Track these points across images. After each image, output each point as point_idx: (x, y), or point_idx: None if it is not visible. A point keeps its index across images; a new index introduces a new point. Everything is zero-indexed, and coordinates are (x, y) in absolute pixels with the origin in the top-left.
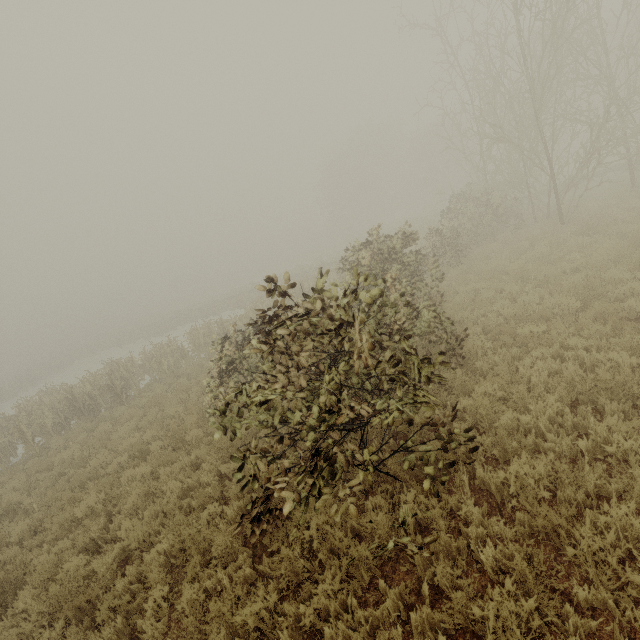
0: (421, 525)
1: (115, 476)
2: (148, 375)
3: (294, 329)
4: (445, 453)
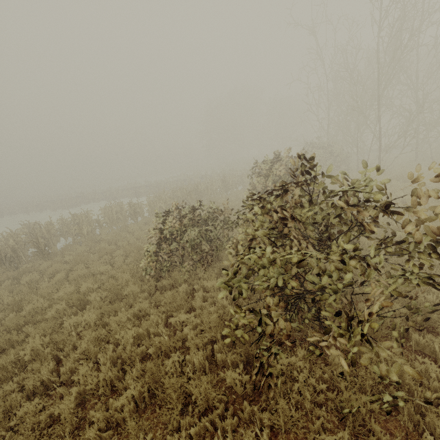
0: (378, 378)
1: (53, 321)
2: (63, 238)
3: (289, 206)
4: (384, 320)
